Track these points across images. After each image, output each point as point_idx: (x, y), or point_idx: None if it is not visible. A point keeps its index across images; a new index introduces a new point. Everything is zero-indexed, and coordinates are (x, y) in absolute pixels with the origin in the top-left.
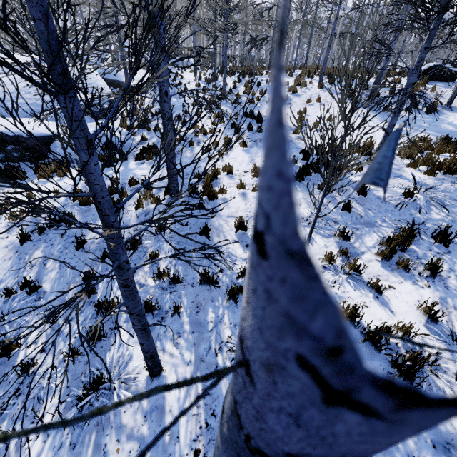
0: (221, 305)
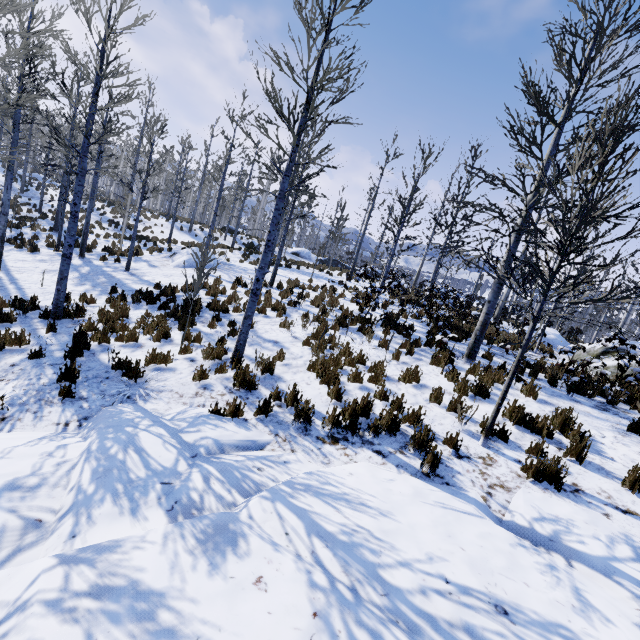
0: None
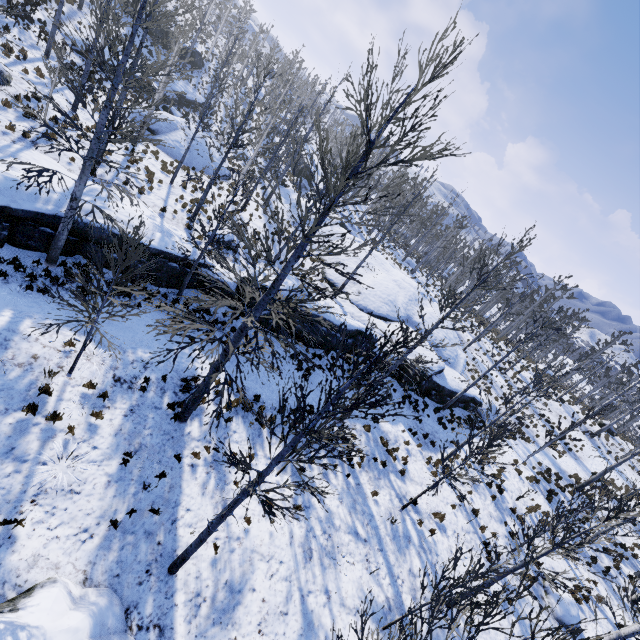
0: (632, 558)
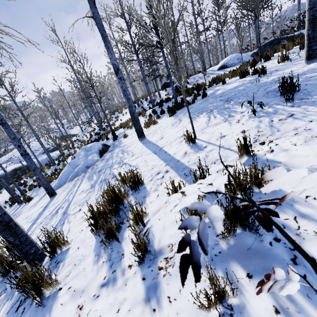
0: None
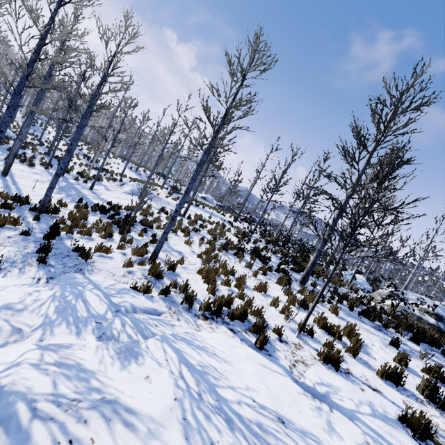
0: None
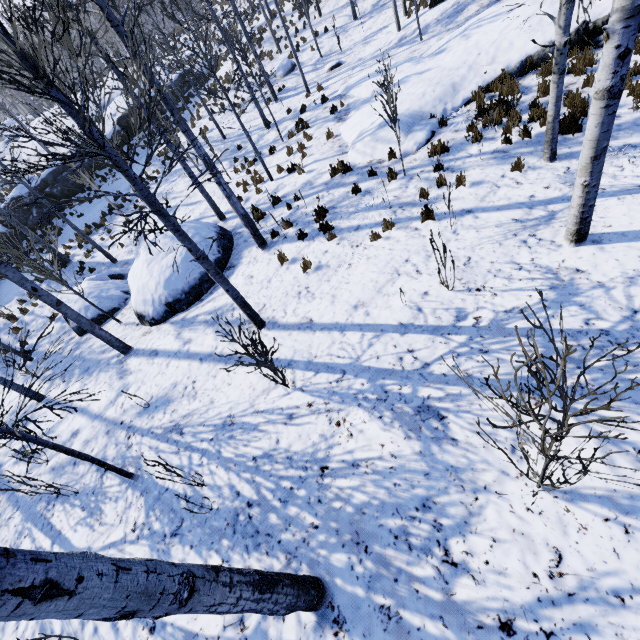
0: None
